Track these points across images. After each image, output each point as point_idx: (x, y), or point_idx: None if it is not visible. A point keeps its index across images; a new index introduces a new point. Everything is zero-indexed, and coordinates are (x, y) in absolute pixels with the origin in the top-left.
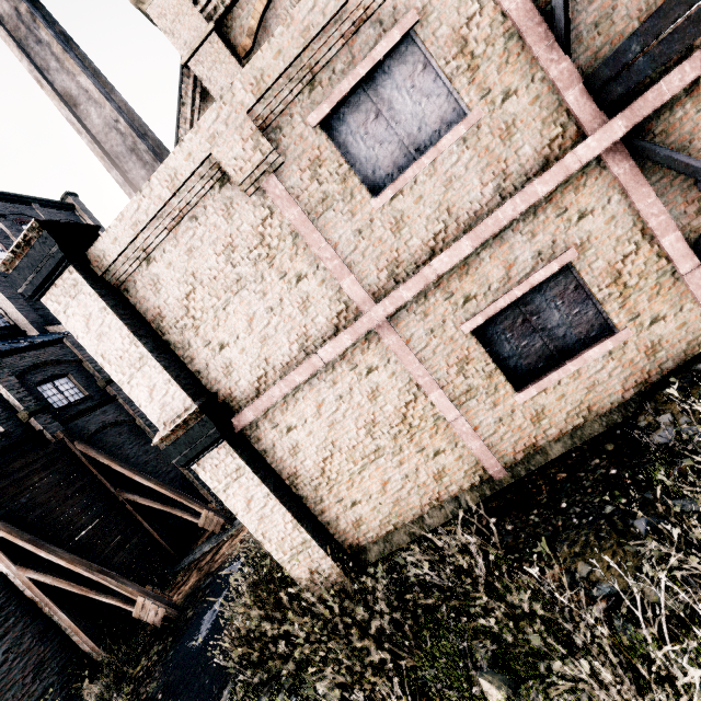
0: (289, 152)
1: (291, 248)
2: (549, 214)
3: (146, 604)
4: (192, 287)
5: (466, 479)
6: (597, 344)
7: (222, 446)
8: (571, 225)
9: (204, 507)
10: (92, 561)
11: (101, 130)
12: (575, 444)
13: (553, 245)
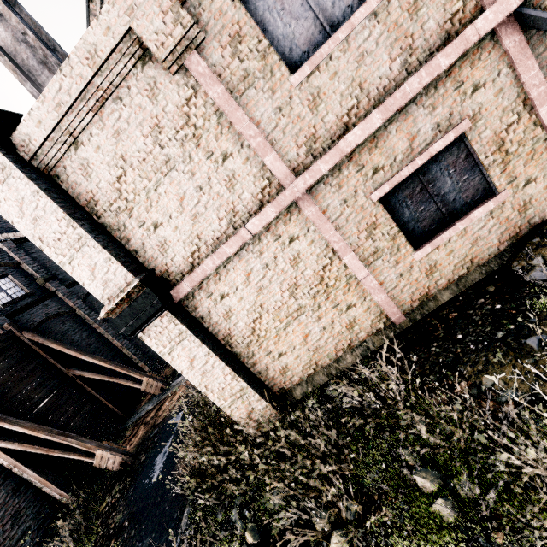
0: (209, 28)
1: (216, 127)
2: (448, 87)
3: (104, 455)
4: (122, 170)
5: (372, 326)
6: (481, 205)
7: (165, 315)
8: (466, 97)
9: (144, 375)
10: (52, 427)
11: (9, 43)
12: (460, 290)
13: (450, 117)
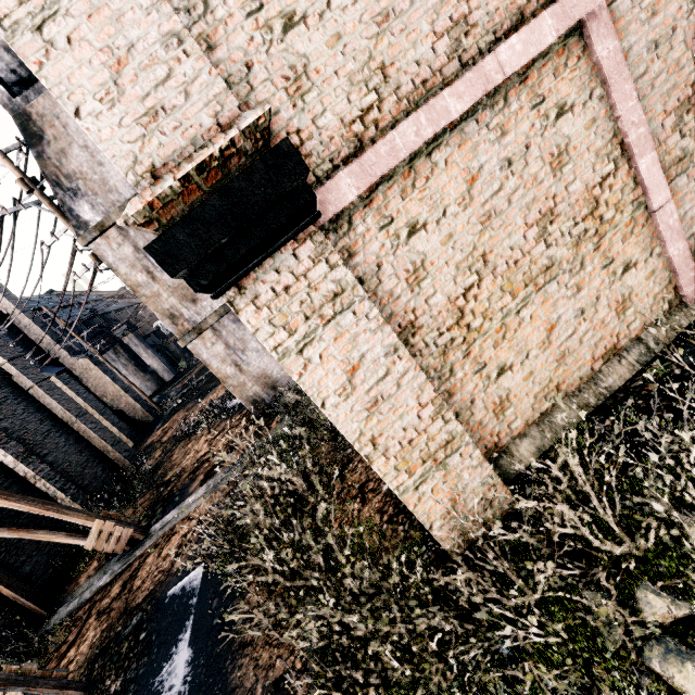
0: None
1: None
2: None
3: None
4: None
5: (653, 309)
6: None
7: (308, 236)
8: None
9: (94, 517)
10: None
11: None
12: None
13: None
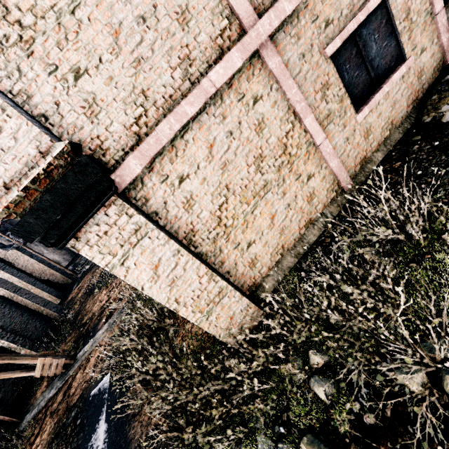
0: None
1: None
2: None
3: None
4: None
5: (327, 196)
6: (397, 70)
7: (112, 203)
8: None
9: (37, 357)
10: None
11: None
12: (389, 149)
13: None
